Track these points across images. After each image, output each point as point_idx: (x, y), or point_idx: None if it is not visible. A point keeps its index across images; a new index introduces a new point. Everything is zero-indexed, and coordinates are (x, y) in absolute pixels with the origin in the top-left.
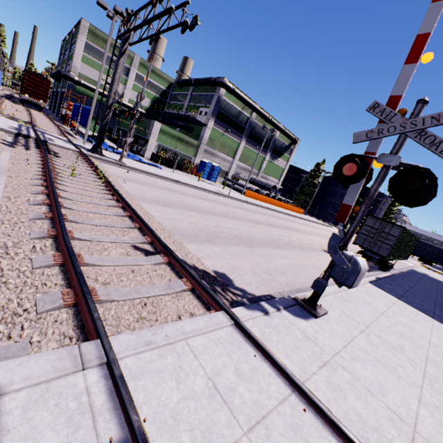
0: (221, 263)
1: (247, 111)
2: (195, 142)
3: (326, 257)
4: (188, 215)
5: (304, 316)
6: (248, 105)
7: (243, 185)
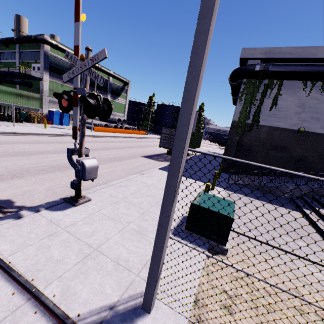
0: (12, 192)
1: None
2: (36, 95)
3: (140, 160)
4: (4, 161)
5: (64, 208)
6: None
7: (94, 123)
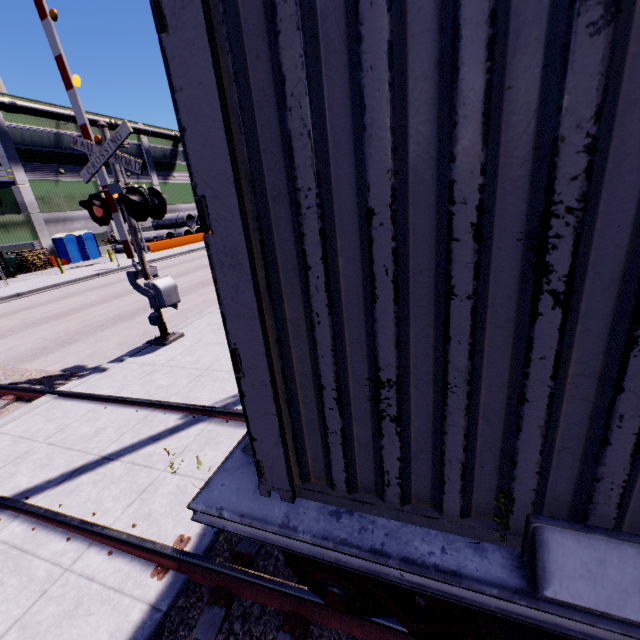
0: (75, 358)
1: (69, 128)
2: (18, 217)
3: None
4: (35, 333)
5: (153, 351)
6: (60, 119)
7: (146, 239)
